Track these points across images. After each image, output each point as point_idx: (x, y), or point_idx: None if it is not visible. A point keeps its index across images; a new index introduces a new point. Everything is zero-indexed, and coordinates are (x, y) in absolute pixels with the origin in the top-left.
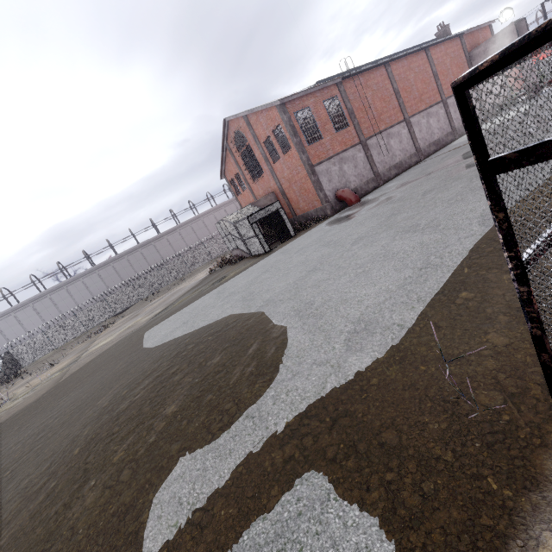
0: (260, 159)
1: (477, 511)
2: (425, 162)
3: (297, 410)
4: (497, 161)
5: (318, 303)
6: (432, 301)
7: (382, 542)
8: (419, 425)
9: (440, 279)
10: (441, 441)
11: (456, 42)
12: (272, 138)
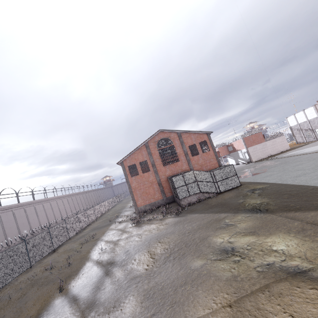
0: (179, 153)
1: None
2: None
3: None
4: None
5: None
6: None
7: None
8: None
9: None
10: None
11: None
12: (196, 145)
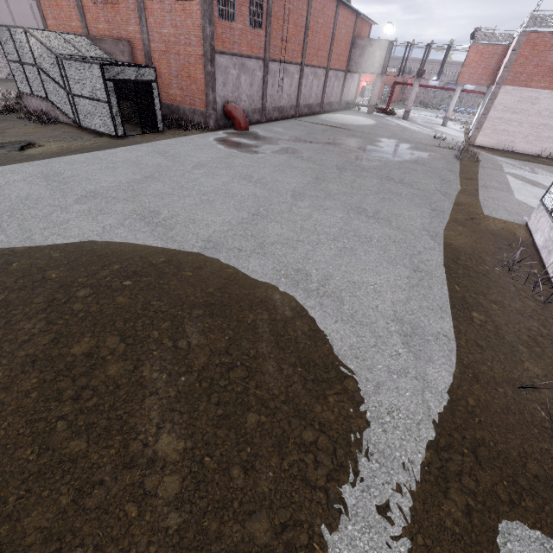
0: None
1: None
2: (305, 123)
3: (423, 439)
4: None
5: (317, 276)
6: (453, 314)
7: None
8: (545, 452)
9: (442, 289)
10: None
11: (353, 18)
12: None
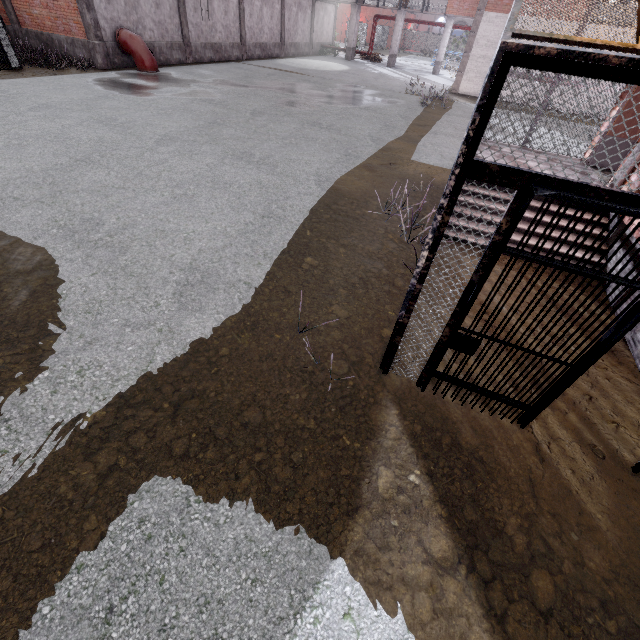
0: None
1: (338, 466)
2: (249, 66)
3: (109, 397)
4: (480, 166)
5: (112, 225)
6: (279, 260)
7: (261, 524)
8: (282, 398)
9: (285, 235)
10: (303, 411)
11: None
12: None
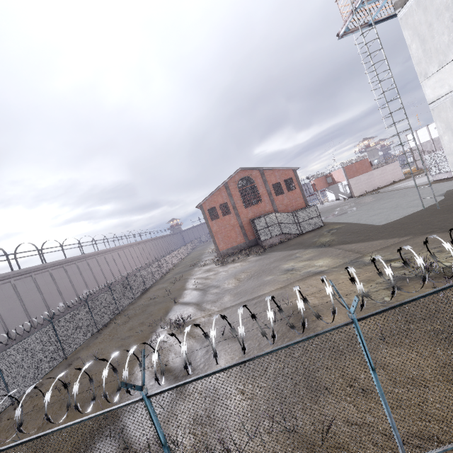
0: (262, 193)
1: None
2: None
3: None
4: None
5: None
6: None
7: None
8: None
9: None
10: None
11: None
12: (281, 183)
